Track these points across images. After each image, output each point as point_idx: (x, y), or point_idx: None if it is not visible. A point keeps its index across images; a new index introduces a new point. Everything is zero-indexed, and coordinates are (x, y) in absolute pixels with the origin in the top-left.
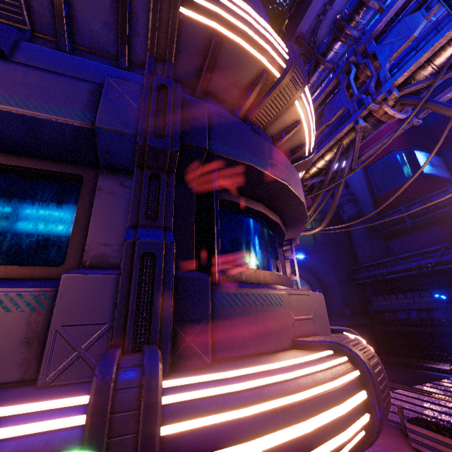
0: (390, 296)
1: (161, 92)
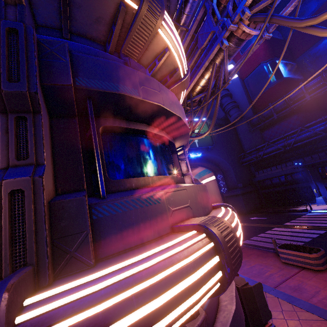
0: (266, 169)
1: (13, 36)
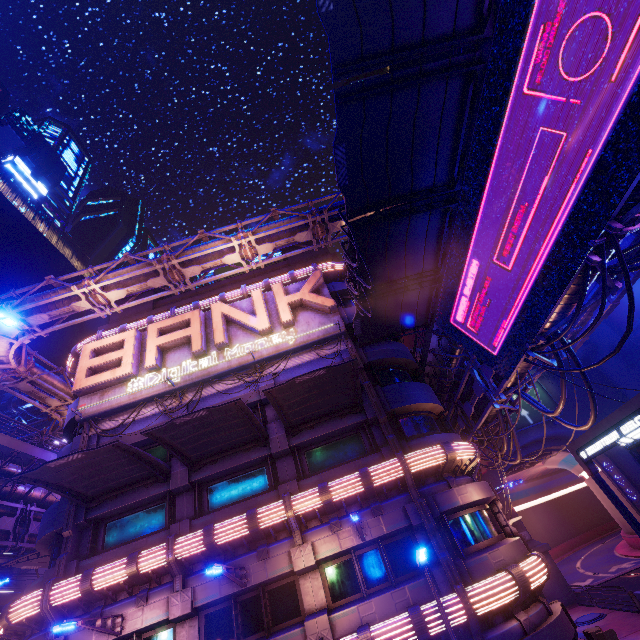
0: None
1: (420, 504)
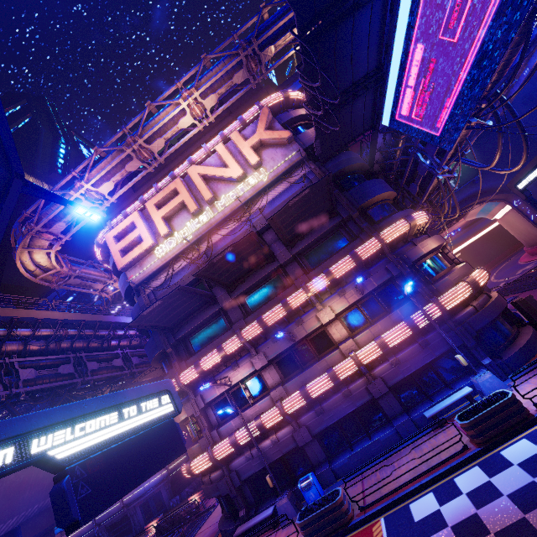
0: None
1: (397, 261)
